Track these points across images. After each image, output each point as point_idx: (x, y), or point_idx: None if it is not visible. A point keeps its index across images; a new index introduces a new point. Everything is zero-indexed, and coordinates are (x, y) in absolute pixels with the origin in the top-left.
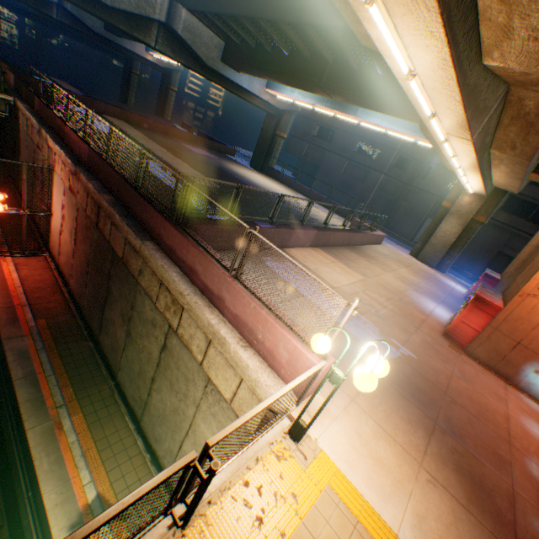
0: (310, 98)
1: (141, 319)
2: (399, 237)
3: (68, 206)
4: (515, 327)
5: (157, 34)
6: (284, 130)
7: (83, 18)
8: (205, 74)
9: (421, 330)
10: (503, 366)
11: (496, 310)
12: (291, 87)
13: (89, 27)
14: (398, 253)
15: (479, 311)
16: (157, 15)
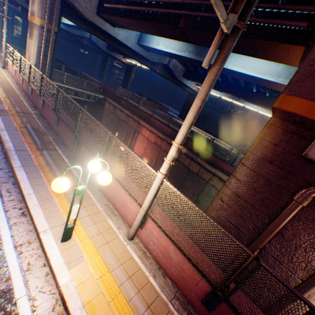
0: (220, 93)
1: (206, 195)
2: None
3: (150, 149)
4: None
5: (159, 67)
6: None
7: (98, 44)
8: (172, 81)
9: None
10: None
11: None
12: (217, 91)
13: (100, 48)
14: None
15: None
16: (165, 62)
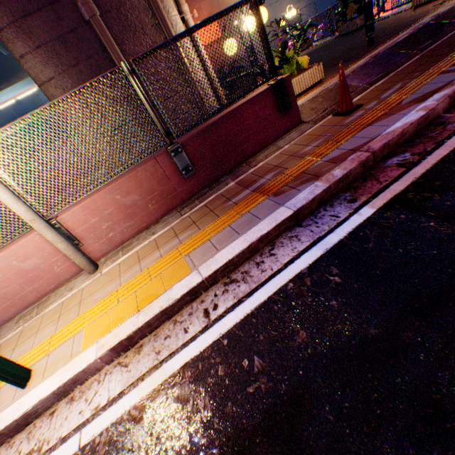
0: None
1: None
2: None
3: None
4: None
5: None
6: None
7: None
8: None
9: None
10: None
11: None
12: None
13: None
14: None
15: None
16: None
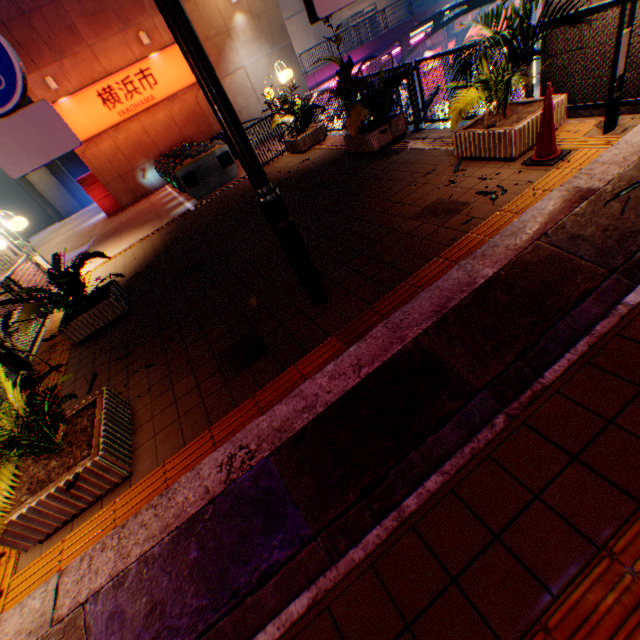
0: None
1: None
2: (43, 227)
3: None
4: (110, 172)
5: None
6: None
7: None
8: None
9: (98, 228)
10: (139, 193)
11: (95, 176)
12: None
13: None
14: (51, 230)
15: (94, 186)
16: None
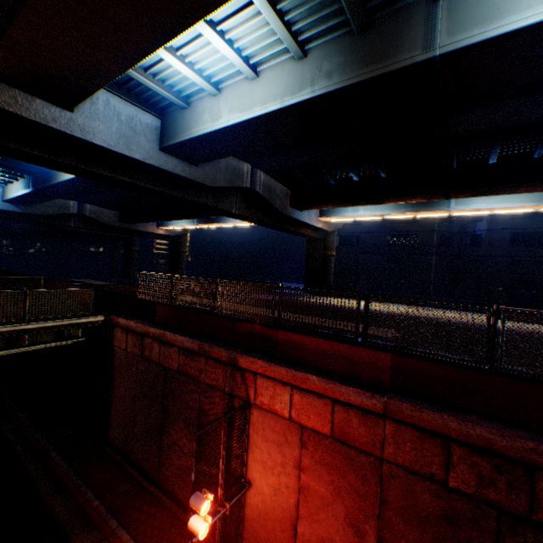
0: (381, 210)
1: None
2: None
3: (325, 467)
4: None
5: (235, 201)
6: (332, 248)
7: (101, 218)
8: (271, 222)
9: None
10: None
11: None
12: (382, 203)
13: (106, 223)
14: None
15: None
16: (244, 183)
